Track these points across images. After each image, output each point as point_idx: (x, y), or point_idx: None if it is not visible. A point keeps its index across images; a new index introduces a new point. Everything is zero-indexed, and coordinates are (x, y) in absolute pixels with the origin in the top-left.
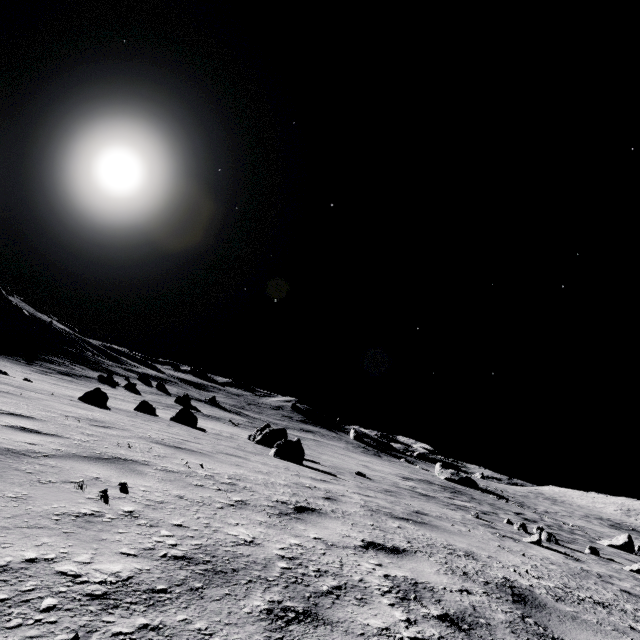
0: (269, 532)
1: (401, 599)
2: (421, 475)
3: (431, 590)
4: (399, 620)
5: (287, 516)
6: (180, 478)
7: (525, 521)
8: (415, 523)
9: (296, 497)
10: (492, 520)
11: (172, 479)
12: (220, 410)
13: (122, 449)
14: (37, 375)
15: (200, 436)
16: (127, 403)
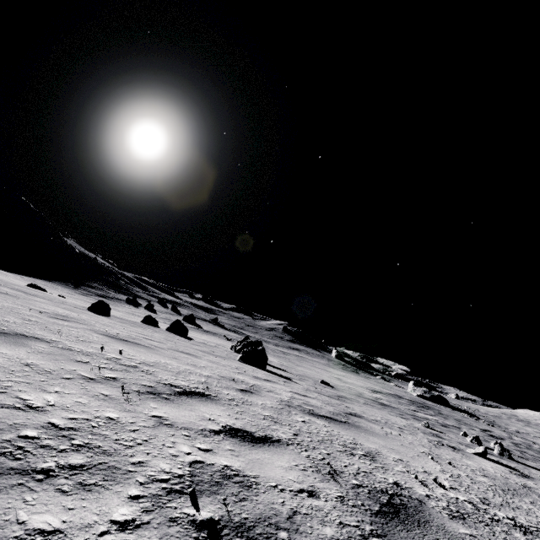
0: (90, 403)
1: (170, 492)
2: (393, 390)
3: (247, 486)
4: (108, 521)
5: (153, 395)
6: (69, 354)
7: (489, 437)
8: (332, 421)
9: (201, 385)
10: (446, 431)
11: (55, 354)
12: (220, 328)
13: (45, 331)
14: (79, 296)
15: (176, 340)
16: (141, 318)
